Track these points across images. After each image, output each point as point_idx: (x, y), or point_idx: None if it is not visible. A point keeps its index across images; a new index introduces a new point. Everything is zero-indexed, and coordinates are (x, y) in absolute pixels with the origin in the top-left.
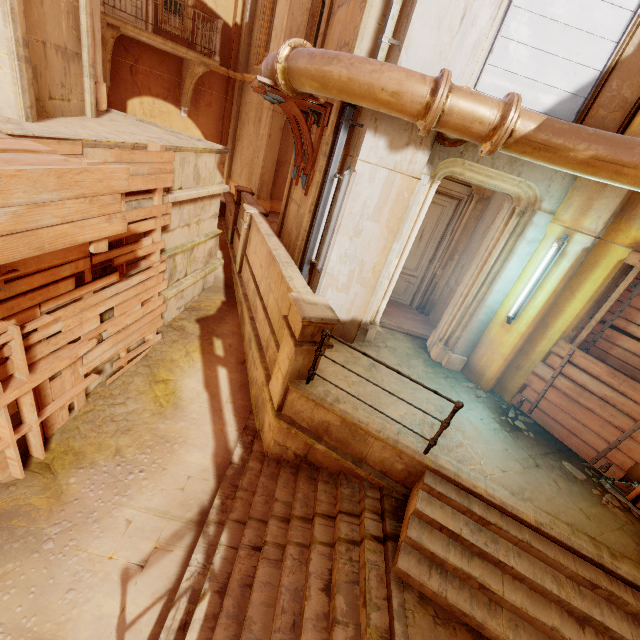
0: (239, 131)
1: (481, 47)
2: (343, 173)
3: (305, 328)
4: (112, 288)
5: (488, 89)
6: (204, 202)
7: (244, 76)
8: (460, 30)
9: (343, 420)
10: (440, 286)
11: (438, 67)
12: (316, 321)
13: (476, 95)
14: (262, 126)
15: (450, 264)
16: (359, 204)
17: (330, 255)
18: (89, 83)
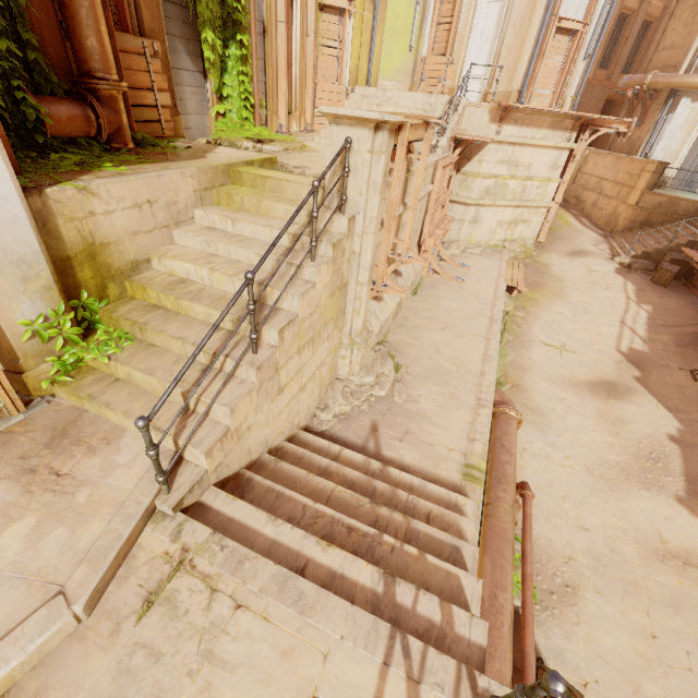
0: None
1: None
2: (668, 115)
3: (657, 167)
4: None
5: None
6: None
7: None
8: None
9: (668, 199)
10: None
11: None
12: (663, 163)
13: None
14: None
15: None
16: (674, 125)
17: (656, 149)
18: None
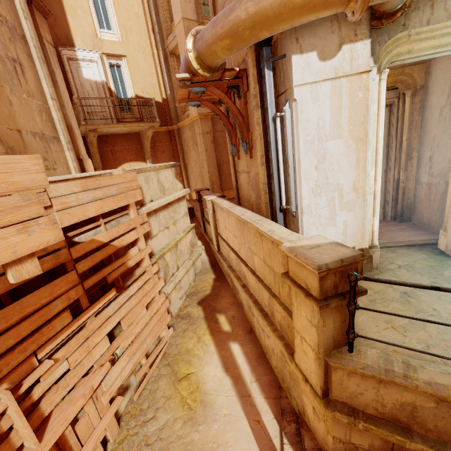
0: (186, 159)
1: None
2: (282, 109)
3: (323, 280)
4: (112, 304)
5: None
6: (174, 206)
7: (178, 125)
8: None
9: (438, 398)
10: (410, 188)
11: None
12: (335, 266)
13: None
14: (199, 147)
15: (411, 163)
16: (311, 129)
17: (300, 194)
18: (69, 154)
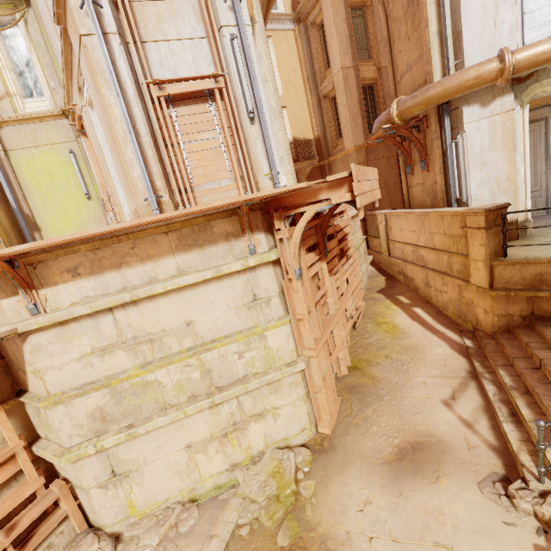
0: None
1: (515, 27)
2: (456, 138)
3: (487, 217)
4: (346, 265)
5: (533, 40)
6: (354, 219)
7: (329, 160)
8: (496, 30)
9: None
10: None
11: (492, 53)
12: (493, 208)
13: (530, 45)
14: None
15: None
16: (476, 147)
17: (469, 187)
18: None
